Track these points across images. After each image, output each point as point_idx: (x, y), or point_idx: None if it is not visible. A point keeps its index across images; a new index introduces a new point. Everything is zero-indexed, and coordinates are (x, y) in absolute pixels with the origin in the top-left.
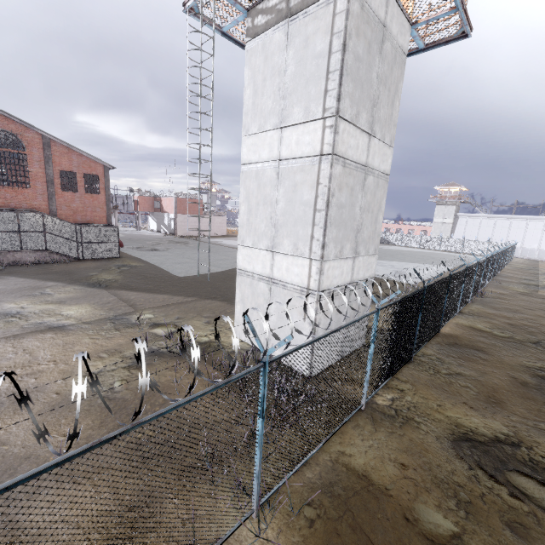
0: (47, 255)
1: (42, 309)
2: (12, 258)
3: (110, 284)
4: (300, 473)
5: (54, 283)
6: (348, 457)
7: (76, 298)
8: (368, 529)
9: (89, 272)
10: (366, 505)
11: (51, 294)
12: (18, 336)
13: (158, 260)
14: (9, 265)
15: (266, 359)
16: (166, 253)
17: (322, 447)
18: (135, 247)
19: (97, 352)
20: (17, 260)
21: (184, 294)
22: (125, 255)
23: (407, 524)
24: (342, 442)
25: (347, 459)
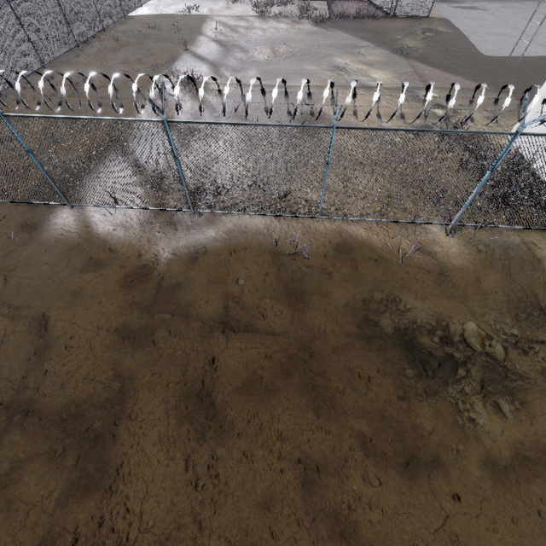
0: (365, 8)
1: (358, 68)
2: (340, 9)
3: (410, 53)
4: (490, 234)
5: (367, 43)
6: (536, 248)
7: (381, 63)
8: (513, 271)
9: (395, 35)
10: (523, 265)
11: (364, 55)
12: (344, 87)
13: (471, 26)
14: (337, 17)
15: (520, 130)
16: (485, 15)
17: (520, 234)
18: (450, 1)
19: (389, 114)
20: (343, 11)
21: (479, 80)
22: (435, 14)
23: (544, 285)
24: (541, 241)
25: (533, 247)
